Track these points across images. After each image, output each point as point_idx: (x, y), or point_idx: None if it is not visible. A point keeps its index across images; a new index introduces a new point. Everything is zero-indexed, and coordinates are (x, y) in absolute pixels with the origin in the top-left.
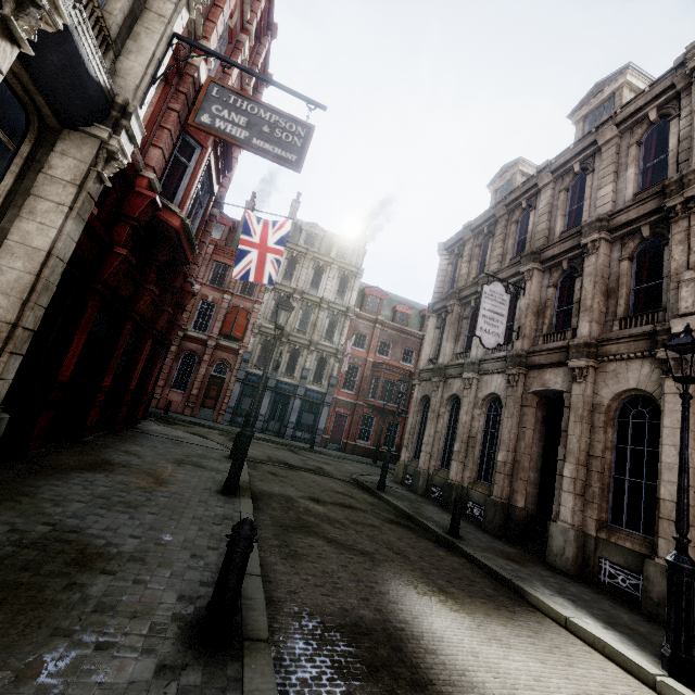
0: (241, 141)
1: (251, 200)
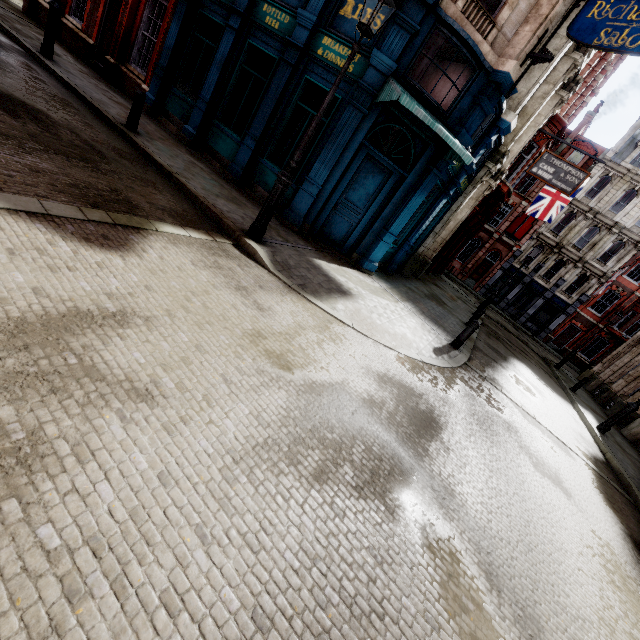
0: (546, 181)
1: (594, 110)
